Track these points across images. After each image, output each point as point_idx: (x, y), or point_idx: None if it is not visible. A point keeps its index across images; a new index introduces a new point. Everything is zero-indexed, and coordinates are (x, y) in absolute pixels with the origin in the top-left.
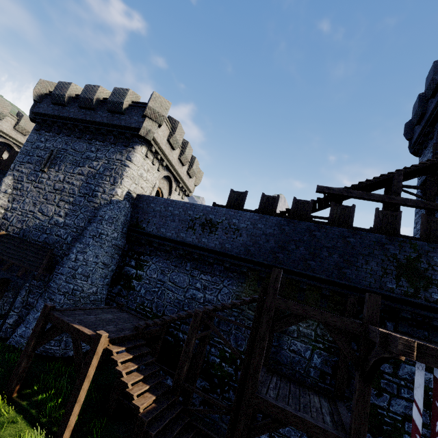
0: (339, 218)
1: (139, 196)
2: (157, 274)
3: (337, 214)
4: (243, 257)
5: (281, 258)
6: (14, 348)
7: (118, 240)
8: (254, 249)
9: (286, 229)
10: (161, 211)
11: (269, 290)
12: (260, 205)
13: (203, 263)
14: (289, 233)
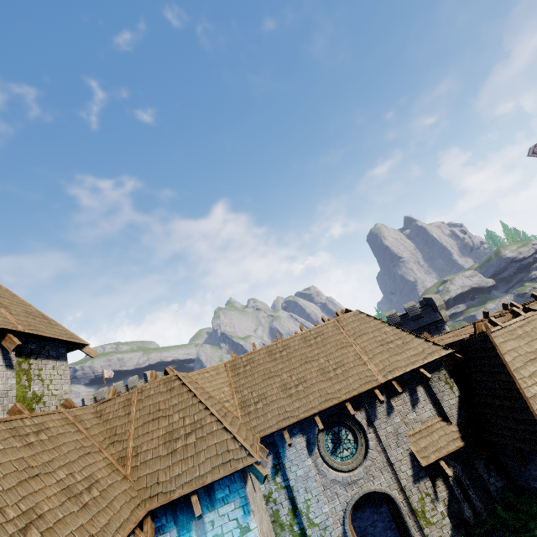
0: None
1: None
2: None
3: None
4: None
5: None
6: None
7: None
8: None
9: None
10: None
11: None
12: None
13: None
14: None
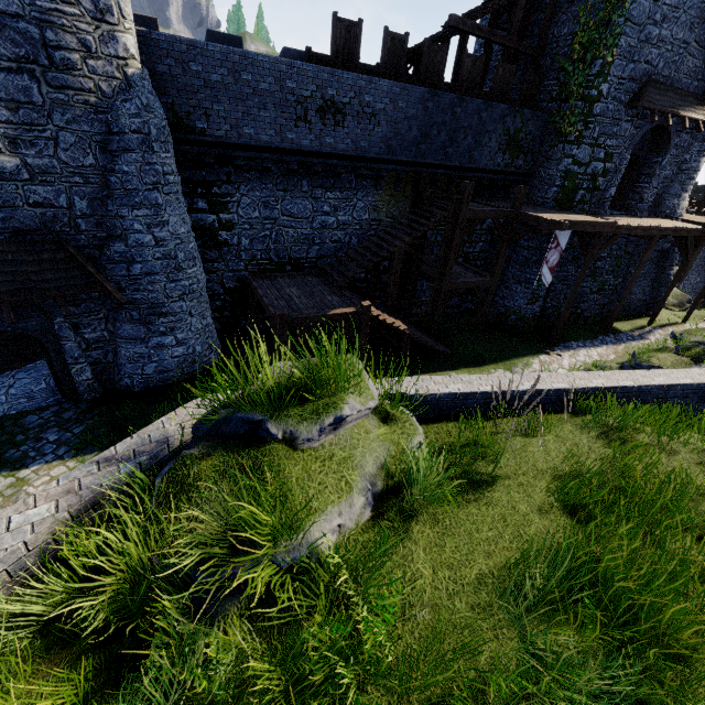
0: (468, 77)
1: (141, 35)
2: (258, 211)
3: (467, 71)
4: (386, 158)
5: (424, 150)
6: (171, 385)
7: (177, 174)
8: (397, 144)
9: (430, 108)
10: (228, 85)
11: (464, 205)
12: (384, 56)
13: (326, 175)
14: (432, 113)
